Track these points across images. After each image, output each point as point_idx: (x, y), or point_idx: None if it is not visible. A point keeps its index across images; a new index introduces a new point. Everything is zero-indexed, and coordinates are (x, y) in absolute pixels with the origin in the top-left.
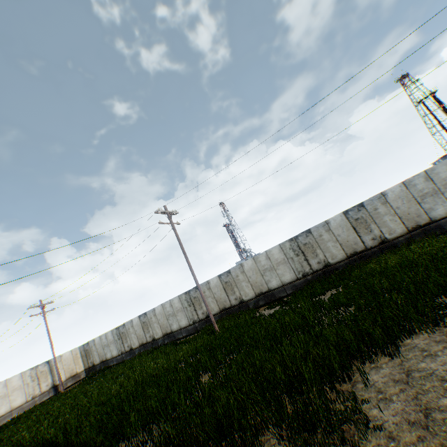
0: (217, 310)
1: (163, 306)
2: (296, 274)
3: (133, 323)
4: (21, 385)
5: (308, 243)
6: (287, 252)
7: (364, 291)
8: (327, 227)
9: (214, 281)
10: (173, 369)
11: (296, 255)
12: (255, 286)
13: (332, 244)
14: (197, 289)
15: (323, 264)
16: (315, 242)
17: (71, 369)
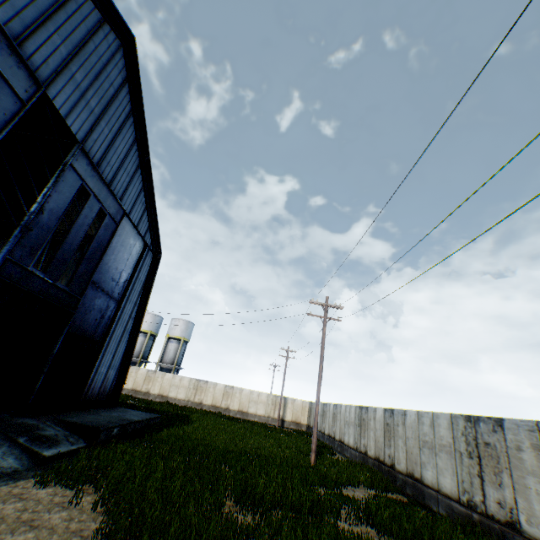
0: (373, 453)
1: (345, 407)
2: (458, 488)
3: (330, 407)
4: (265, 401)
5: (491, 445)
6: (456, 436)
7: (286, 530)
8: (535, 438)
9: (379, 411)
10: (233, 447)
11: (467, 453)
12: (409, 457)
13: (536, 487)
14: (367, 410)
15: (505, 513)
16: (503, 454)
17: (297, 415)
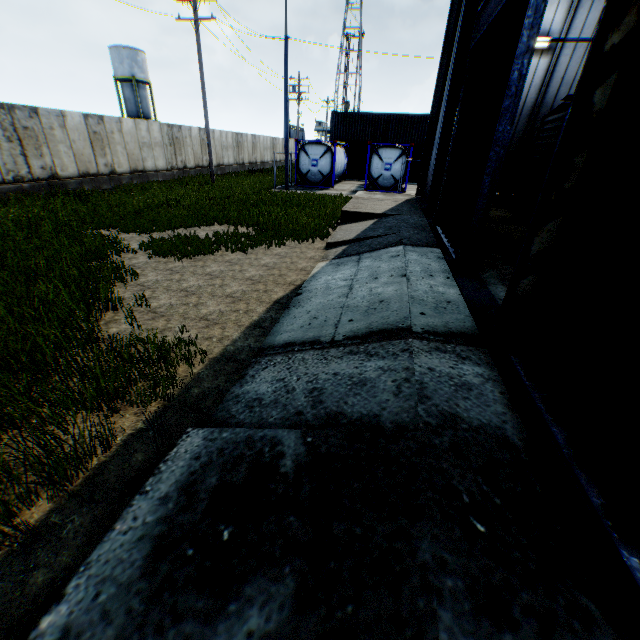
0: None
1: None
2: None
3: None
4: None
5: None
6: None
7: None
8: None
9: None
10: None
11: None
12: None
13: None
14: None
15: None
16: None
17: None
